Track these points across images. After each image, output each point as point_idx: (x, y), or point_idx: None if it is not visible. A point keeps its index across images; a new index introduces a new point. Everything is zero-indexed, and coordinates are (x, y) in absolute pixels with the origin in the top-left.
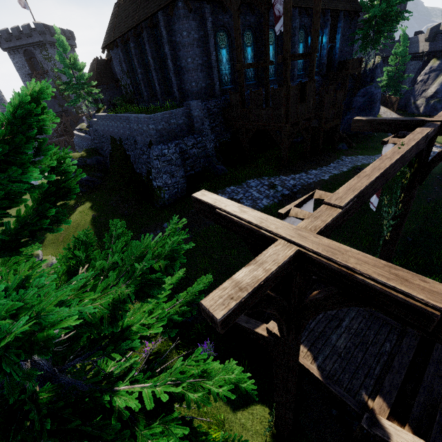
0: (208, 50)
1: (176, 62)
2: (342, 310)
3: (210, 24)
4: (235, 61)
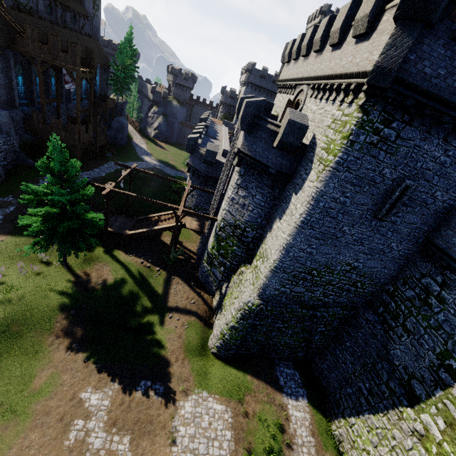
0: (10, 77)
1: None
2: (117, 218)
3: (13, 62)
4: (28, 85)
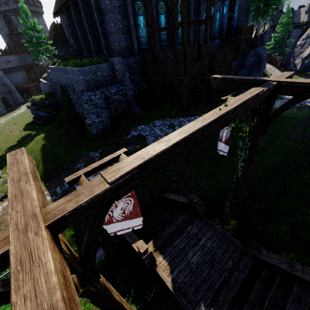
0: (128, 16)
1: (103, 26)
2: (202, 230)
3: None
4: None
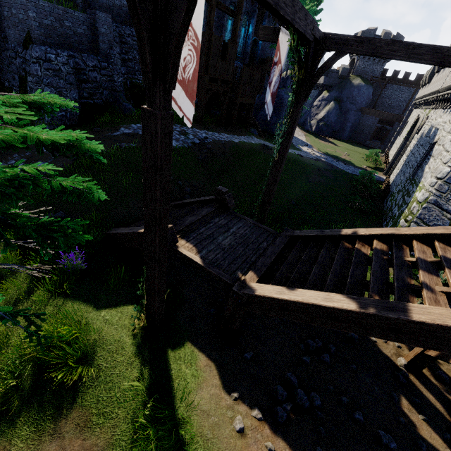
0: None
1: None
2: (232, 222)
3: None
4: None
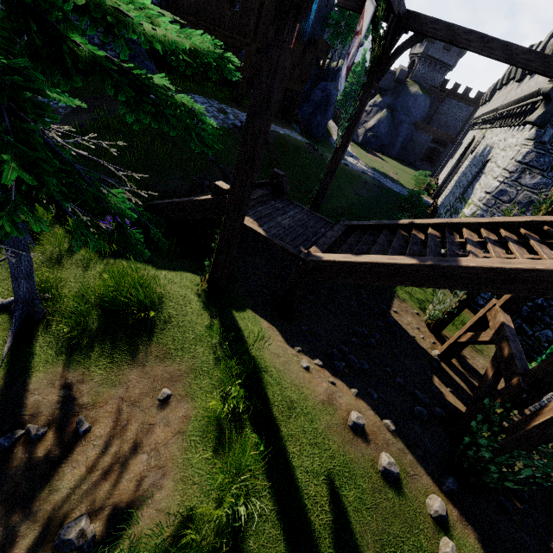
0: None
1: None
2: (288, 207)
3: None
4: None
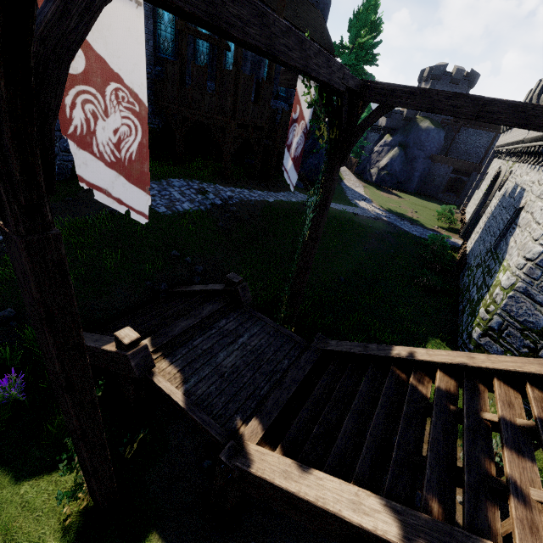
0: None
1: None
2: (244, 325)
3: None
4: None
